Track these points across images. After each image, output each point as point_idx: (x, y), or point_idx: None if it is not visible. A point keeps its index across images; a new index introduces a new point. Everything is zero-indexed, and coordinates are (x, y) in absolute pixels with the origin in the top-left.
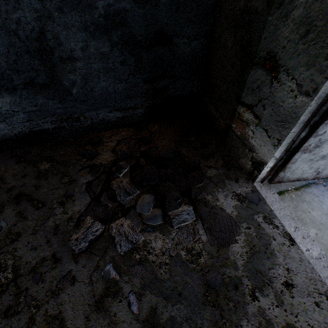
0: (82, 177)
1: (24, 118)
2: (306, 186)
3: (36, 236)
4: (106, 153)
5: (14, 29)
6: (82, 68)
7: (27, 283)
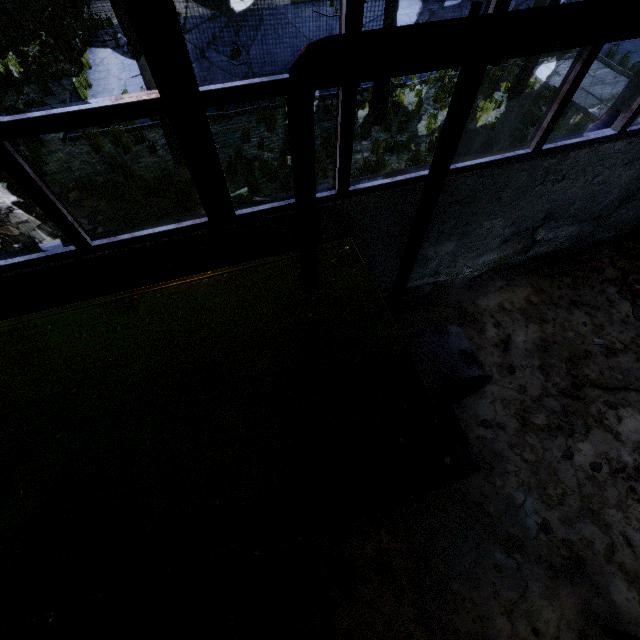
0: (607, 288)
1: (561, 241)
2: None
3: (614, 326)
4: (608, 269)
5: (630, 188)
6: (632, 205)
7: (635, 348)
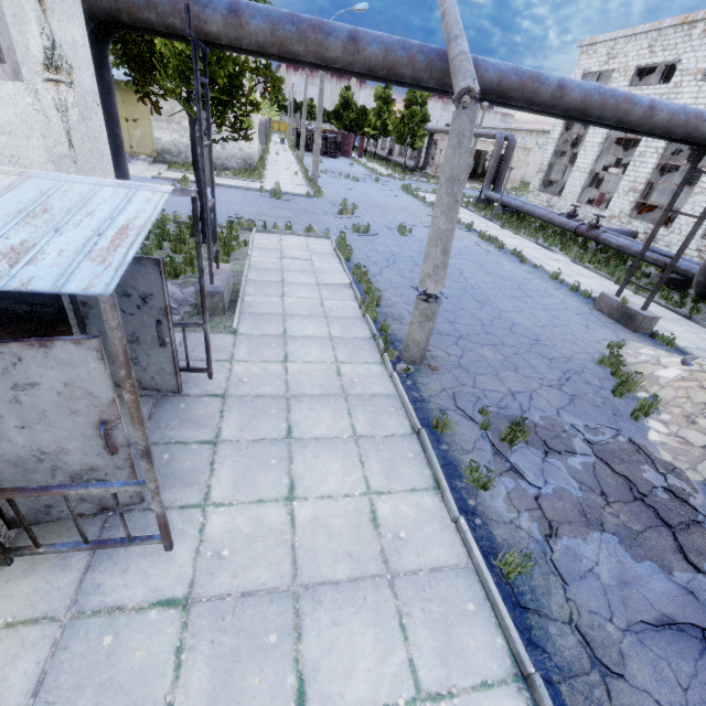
0: None
1: None
2: (141, 396)
3: None
4: None
5: None
6: None
7: None
